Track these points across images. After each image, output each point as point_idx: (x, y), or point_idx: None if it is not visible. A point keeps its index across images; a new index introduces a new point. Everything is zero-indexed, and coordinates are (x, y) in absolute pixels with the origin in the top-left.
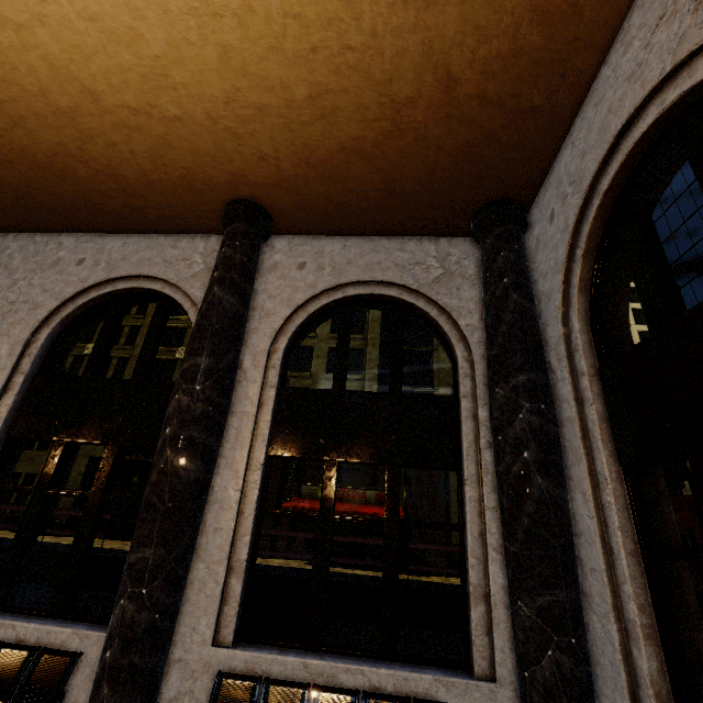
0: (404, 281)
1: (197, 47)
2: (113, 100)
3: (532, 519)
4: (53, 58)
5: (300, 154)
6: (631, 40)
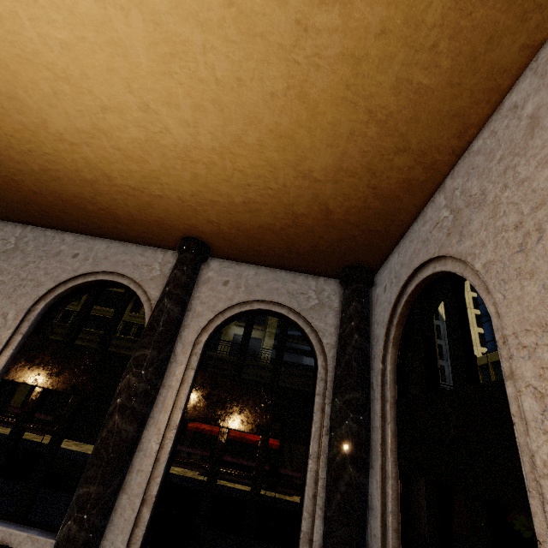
0: (292, 305)
1: (179, 171)
2: (121, 181)
3: (342, 495)
4: (89, 159)
5: (234, 224)
6: (426, 221)
